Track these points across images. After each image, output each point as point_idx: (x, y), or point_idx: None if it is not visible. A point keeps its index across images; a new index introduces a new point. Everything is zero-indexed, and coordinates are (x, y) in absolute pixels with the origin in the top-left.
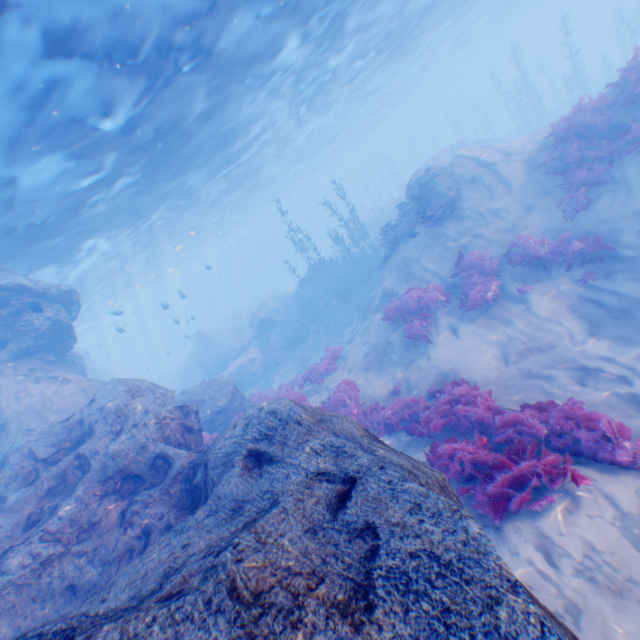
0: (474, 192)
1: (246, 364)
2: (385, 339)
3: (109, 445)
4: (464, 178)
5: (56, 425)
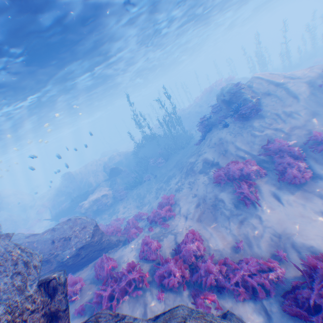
0: (271, 101)
1: (100, 197)
2: (215, 196)
3: None
4: (261, 91)
5: None
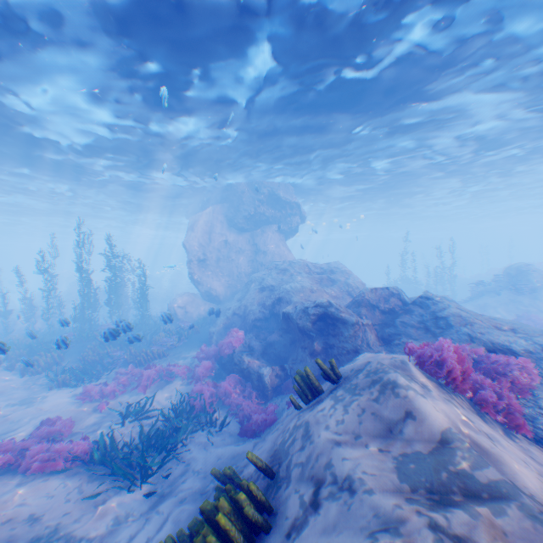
0: None
1: None
2: None
3: (346, 280)
4: None
5: (310, 264)
